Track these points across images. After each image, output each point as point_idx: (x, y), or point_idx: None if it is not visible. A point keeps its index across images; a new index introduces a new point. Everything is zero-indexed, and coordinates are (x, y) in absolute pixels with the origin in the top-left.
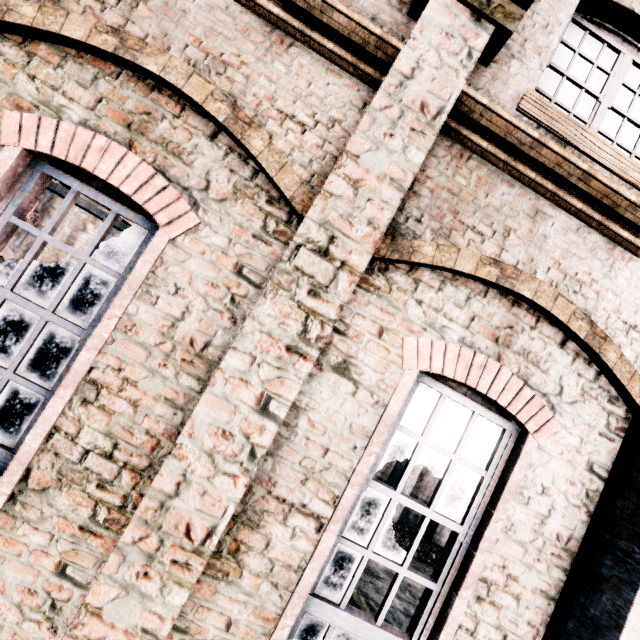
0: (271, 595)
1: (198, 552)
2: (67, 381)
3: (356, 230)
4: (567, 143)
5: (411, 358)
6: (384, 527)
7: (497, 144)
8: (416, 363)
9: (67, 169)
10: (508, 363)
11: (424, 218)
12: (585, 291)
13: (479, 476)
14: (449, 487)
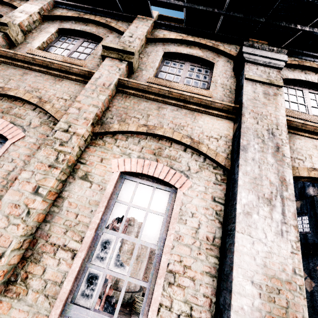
0: (44, 304)
1: None
2: None
3: (80, 122)
4: (168, 87)
5: (115, 167)
6: (114, 254)
7: (138, 91)
8: (118, 169)
9: None
10: (162, 162)
11: (114, 117)
12: (186, 128)
13: (162, 217)
14: (147, 226)
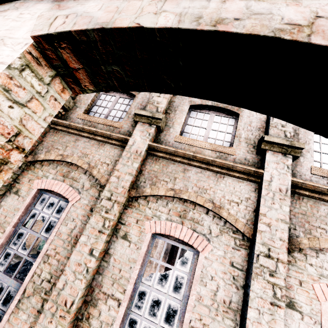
0: None
1: None
2: None
3: (276, 243)
4: None
5: (321, 295)
6: None
7: (311, 191)
8: (324, 297)
9: (162, 234)
10: None
11: (296, 227)
12: None
13: None
14: None
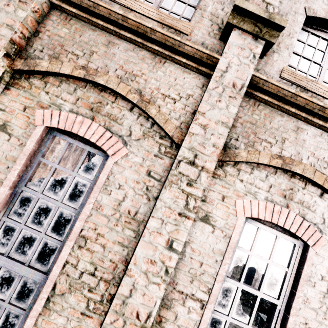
0: None
1: (143, 327)
2: (71, 237)
3: (207, 150)
4: (308, 90)
5: (241, 210)
6: (236, 303)
7: (272, 97)
8: (243, 213)
9: (64, 132)
10: (293, 208)
11: (239, 138)
12: None
13: (284, 271)
14: (268, 278)
